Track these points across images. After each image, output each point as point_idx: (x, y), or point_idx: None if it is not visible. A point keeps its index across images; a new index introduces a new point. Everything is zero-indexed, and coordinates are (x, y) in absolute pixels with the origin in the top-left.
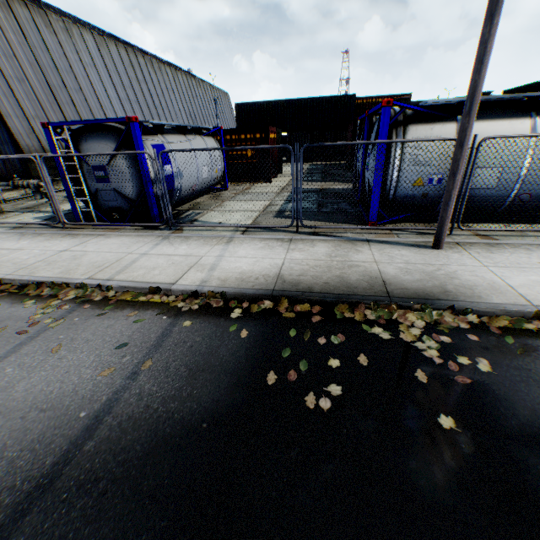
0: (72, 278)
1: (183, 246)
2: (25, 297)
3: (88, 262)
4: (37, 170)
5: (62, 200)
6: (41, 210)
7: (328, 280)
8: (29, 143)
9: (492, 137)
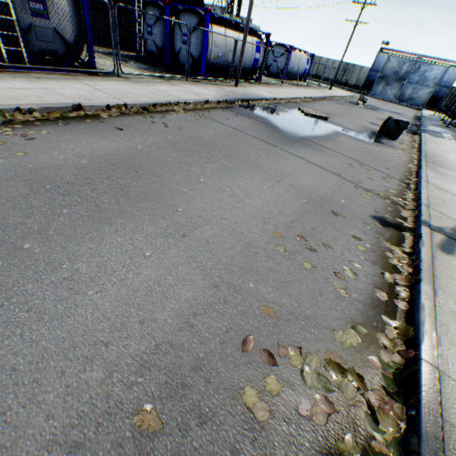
0: (167, 101)
1: (162, 87)
2: (160, 112)
3: (145, 95)
4: None
5: None
6: None
7: (238, 96)
8: None
9: (240, 41)
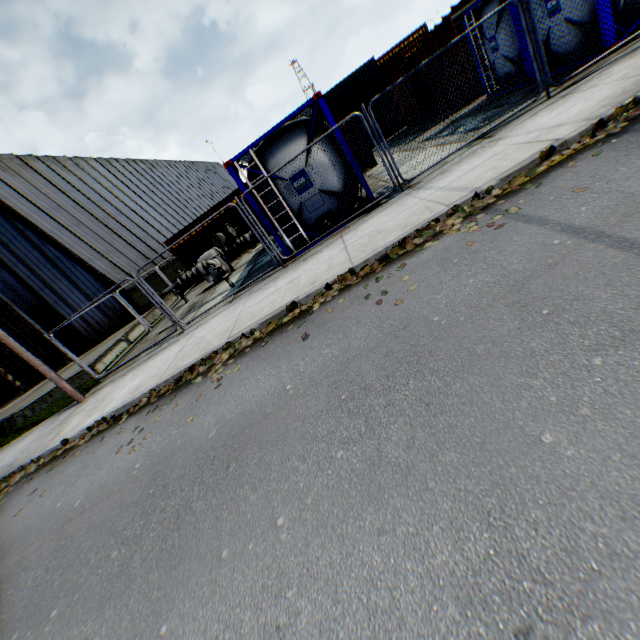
0: (432, 216)
1: (462, 168)
2: (407, 254)
3: (403, 220)
4: (139, 300)
5: (203, 295)
6: (209, 300)
7: None
8: (118, 278)
9: None
